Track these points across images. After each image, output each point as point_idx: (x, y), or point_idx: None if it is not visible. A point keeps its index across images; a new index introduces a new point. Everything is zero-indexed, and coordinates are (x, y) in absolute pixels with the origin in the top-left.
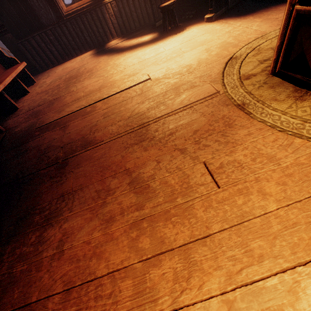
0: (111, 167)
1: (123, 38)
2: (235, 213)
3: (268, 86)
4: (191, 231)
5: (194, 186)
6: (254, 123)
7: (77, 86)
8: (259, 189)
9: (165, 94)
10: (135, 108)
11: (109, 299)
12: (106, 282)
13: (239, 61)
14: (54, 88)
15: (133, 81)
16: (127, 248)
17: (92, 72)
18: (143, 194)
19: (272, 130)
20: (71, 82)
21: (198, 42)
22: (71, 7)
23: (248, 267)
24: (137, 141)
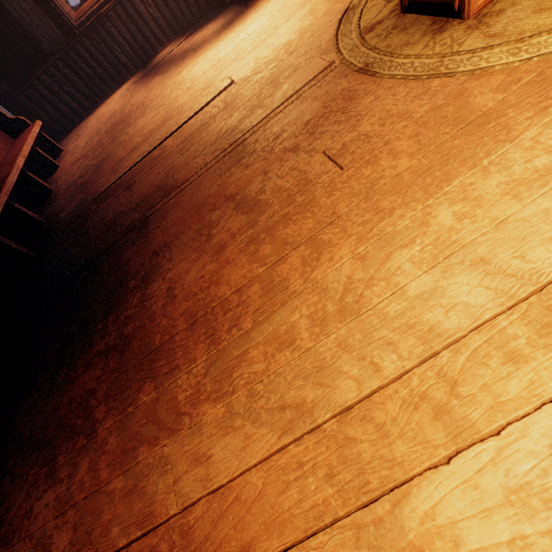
0: (207, 202)
1: (177, 40)
2: (363, 184)
3: (398, 31)
4: (315, 219)
5: (313, 178)
6: (381, 84)
7: (129, 132)
8: (389, 151)
9: (260, 94)
10: (221, 127)
11: (238, 307)
12: (231, 297)
13: (358, 11)
14: (94, 148)
15: (210, 93)
16: (246, 262)
17: (144, 106)
18: (254, 210)
19: (404, 83)
20: (118, 130)
21: (296, 5)
22: (82, 9)
23: (378, 223)
24: (234, 162)
